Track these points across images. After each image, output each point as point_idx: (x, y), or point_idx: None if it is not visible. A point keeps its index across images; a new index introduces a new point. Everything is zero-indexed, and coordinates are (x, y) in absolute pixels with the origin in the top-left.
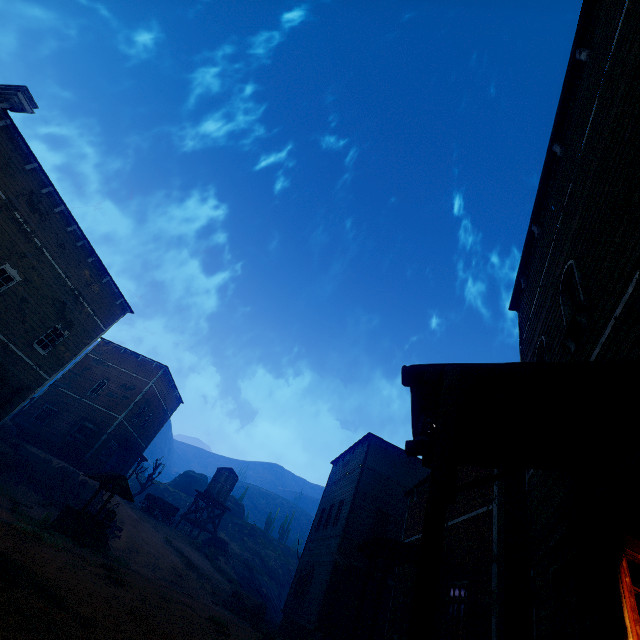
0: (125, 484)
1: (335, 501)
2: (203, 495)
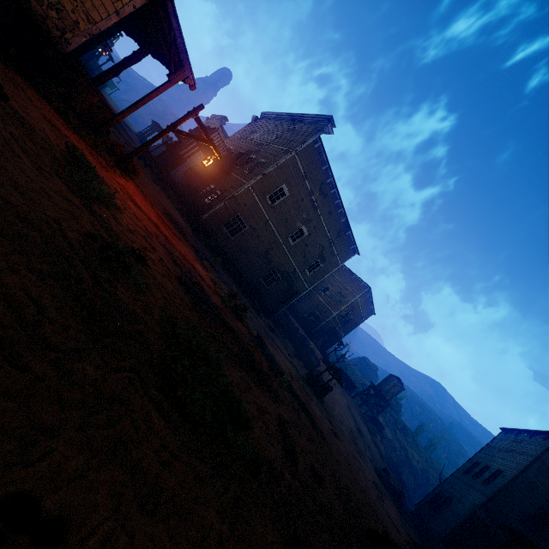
0: (339, 375)
1: (492, 465)
2: (374, 387)
